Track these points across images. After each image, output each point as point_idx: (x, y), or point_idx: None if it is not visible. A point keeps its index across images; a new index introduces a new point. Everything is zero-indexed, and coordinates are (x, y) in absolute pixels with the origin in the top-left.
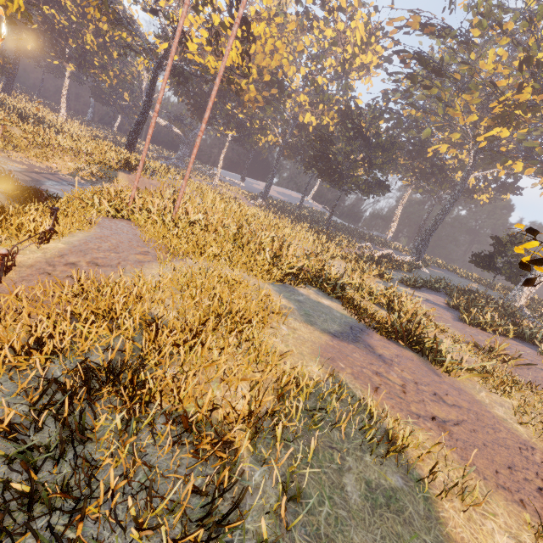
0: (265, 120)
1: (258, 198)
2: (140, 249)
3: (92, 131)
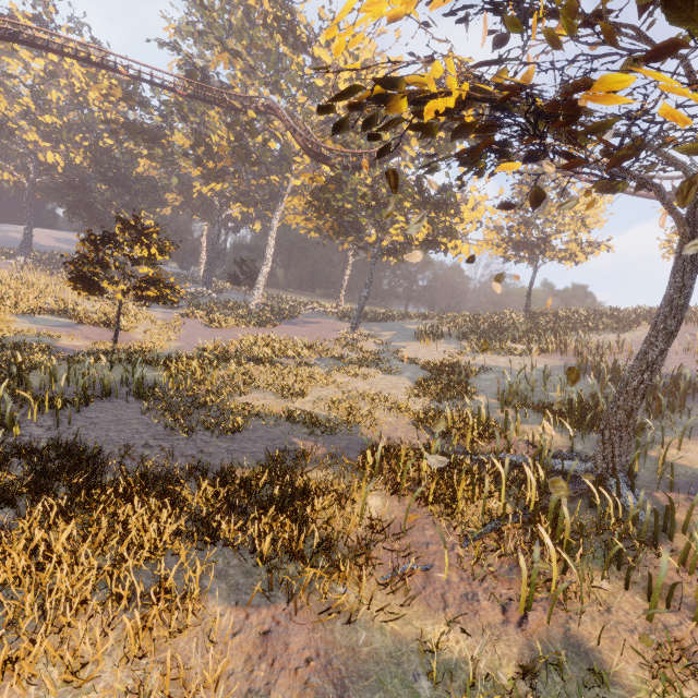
0: None
1: (18, 256)
2: None
3: None
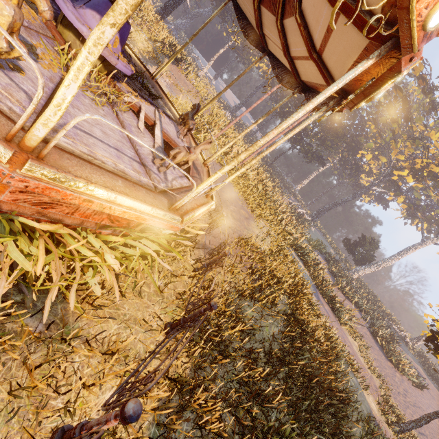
0: None
1: (228, 110)
2: (240, 203)
3: None
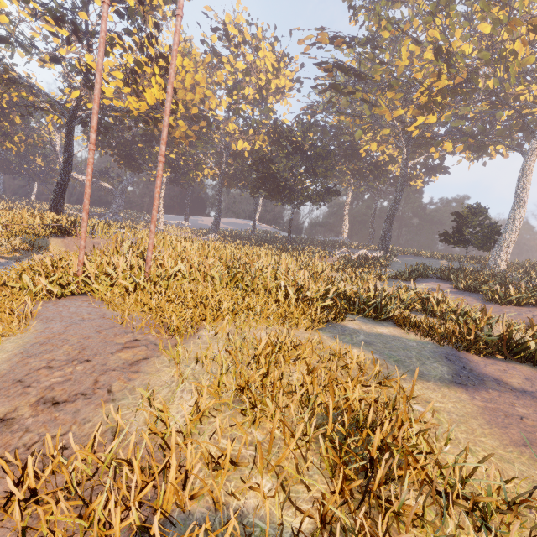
0: (198, 155)
1: (210, 233)
2: (121, 340)
3: (5, 205)
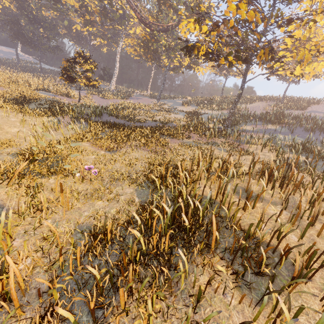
0: None
1: None
2: None
3: None
